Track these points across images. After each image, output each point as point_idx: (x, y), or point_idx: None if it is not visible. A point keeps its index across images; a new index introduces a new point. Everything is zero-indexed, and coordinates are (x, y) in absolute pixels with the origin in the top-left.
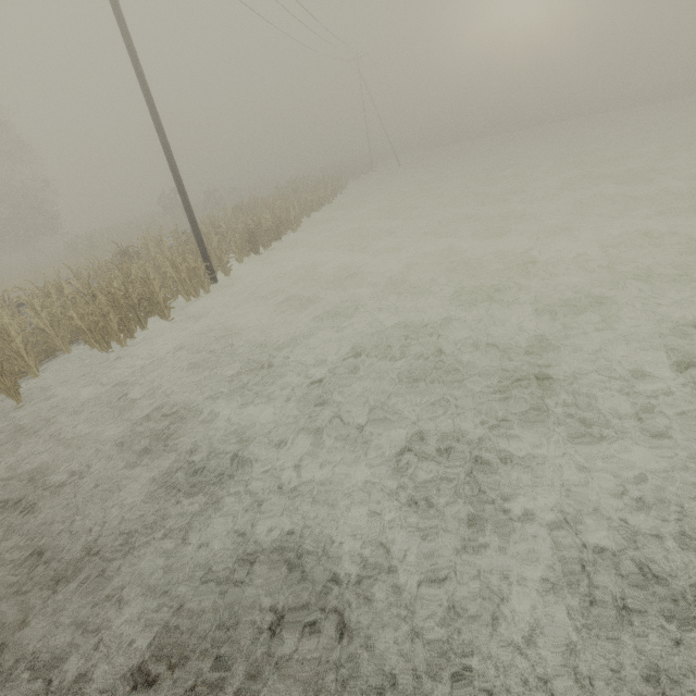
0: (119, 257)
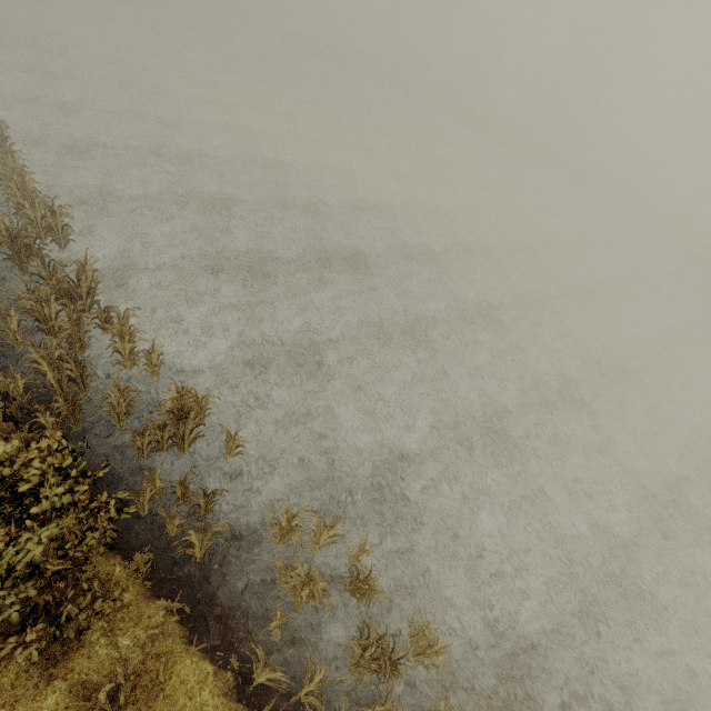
0: None
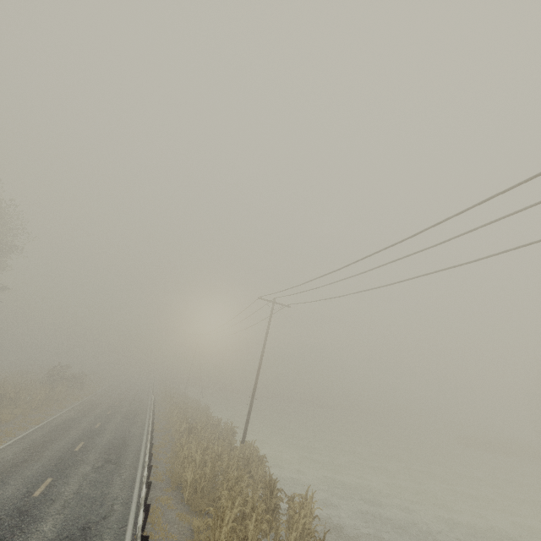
0: (185, 432)
